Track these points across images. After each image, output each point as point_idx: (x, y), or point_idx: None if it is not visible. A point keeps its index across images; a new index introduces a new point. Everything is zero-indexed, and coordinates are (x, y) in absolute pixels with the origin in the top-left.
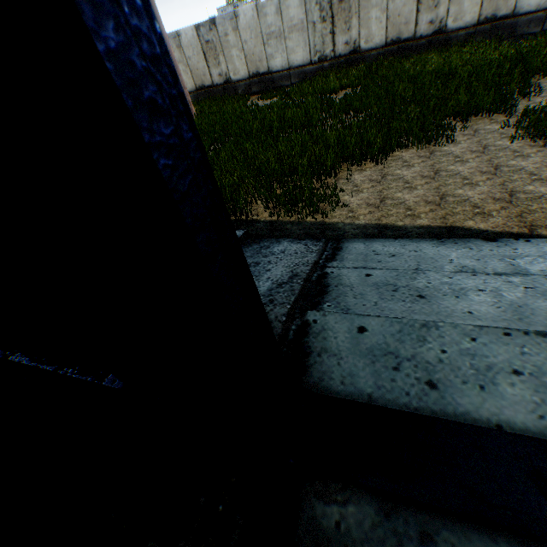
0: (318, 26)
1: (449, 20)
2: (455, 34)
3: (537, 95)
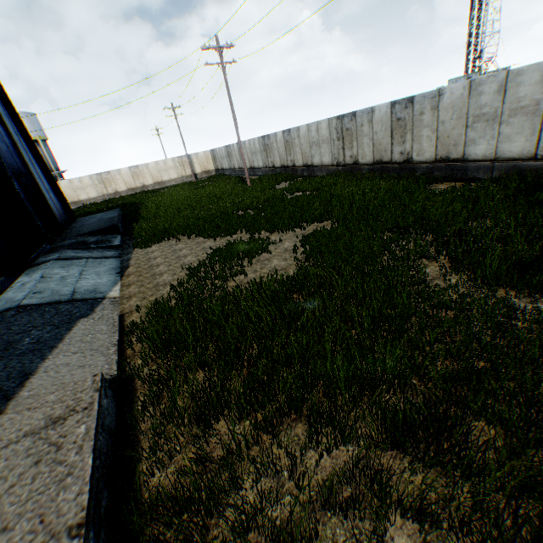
0: (336, 142)
1: (414, 153)
2: (419, 165)
3: (294, 231)
